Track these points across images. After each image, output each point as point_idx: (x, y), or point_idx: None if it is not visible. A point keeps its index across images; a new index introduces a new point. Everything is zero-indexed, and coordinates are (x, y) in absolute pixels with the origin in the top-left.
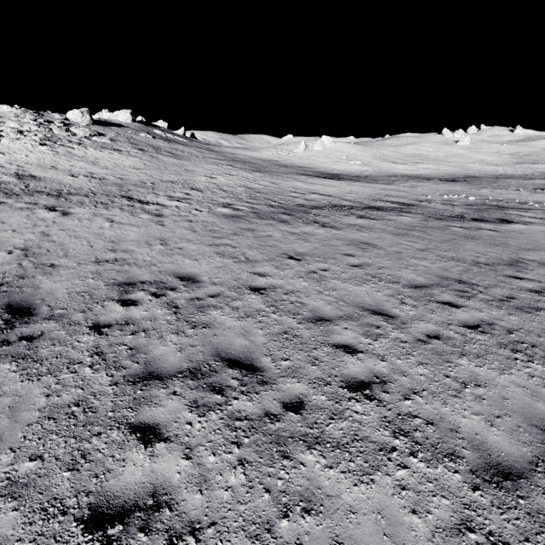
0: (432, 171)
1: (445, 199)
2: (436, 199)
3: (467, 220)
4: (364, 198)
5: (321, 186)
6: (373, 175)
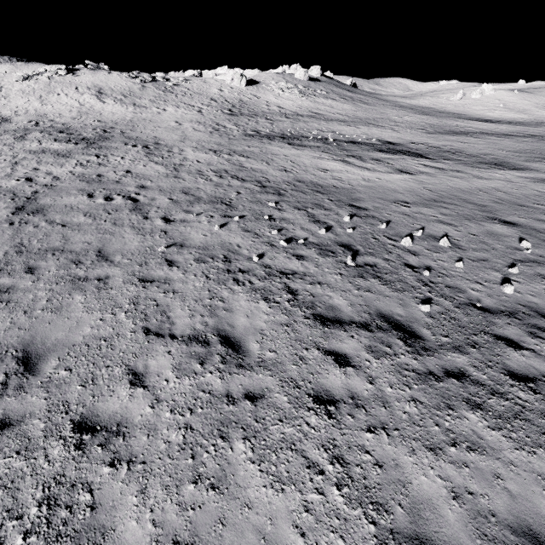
0: None
1: None
2: None
3: None
4: (504, 131)
5: (475, 125)
6: (525, 122)
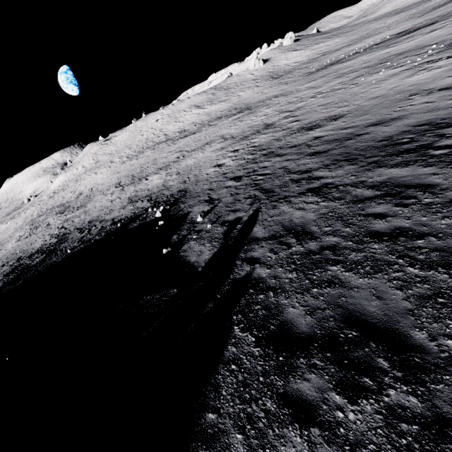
0: None
1: None
2: None
3: None
4: None
5: None
6: None
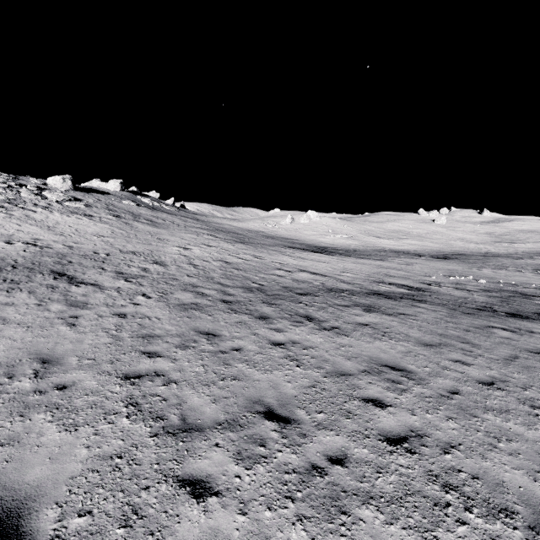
0: (418, 247)
1: (454, 282)
2: (444, 281)
3: (504, 316)
4: (362, 279)
5: (310, 262)
6: (361, 249)
